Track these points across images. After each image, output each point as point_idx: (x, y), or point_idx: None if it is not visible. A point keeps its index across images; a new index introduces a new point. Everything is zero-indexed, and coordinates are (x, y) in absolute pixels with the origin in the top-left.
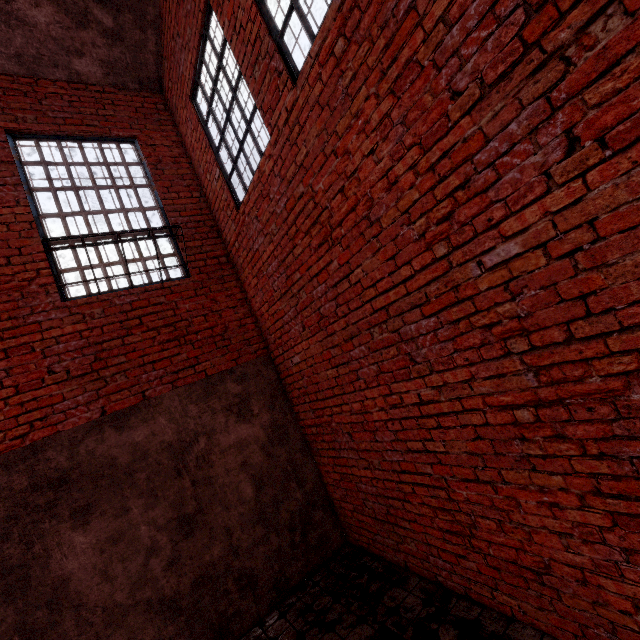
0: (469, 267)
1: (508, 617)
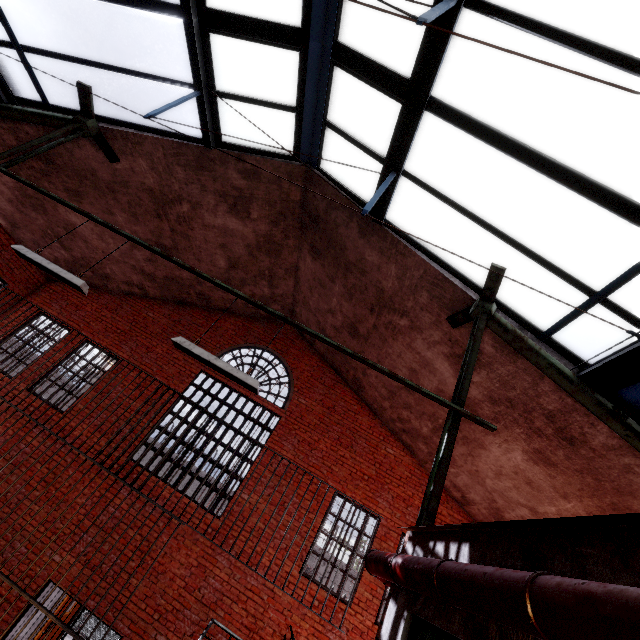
0: None
1: None
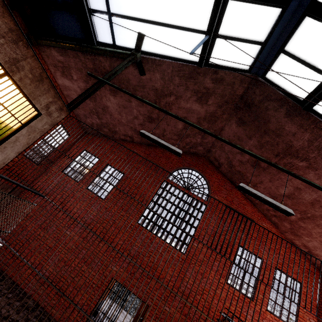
0: (65, 230)
1: (3, 271)
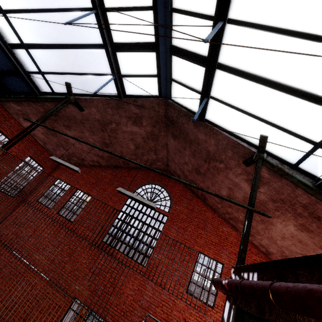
0: (35, 255)
1: None
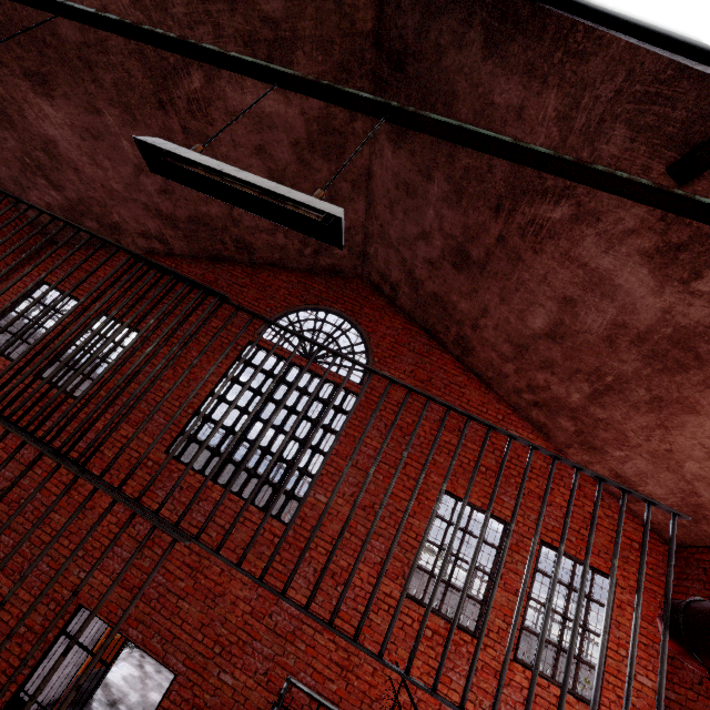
0: None
1: None
